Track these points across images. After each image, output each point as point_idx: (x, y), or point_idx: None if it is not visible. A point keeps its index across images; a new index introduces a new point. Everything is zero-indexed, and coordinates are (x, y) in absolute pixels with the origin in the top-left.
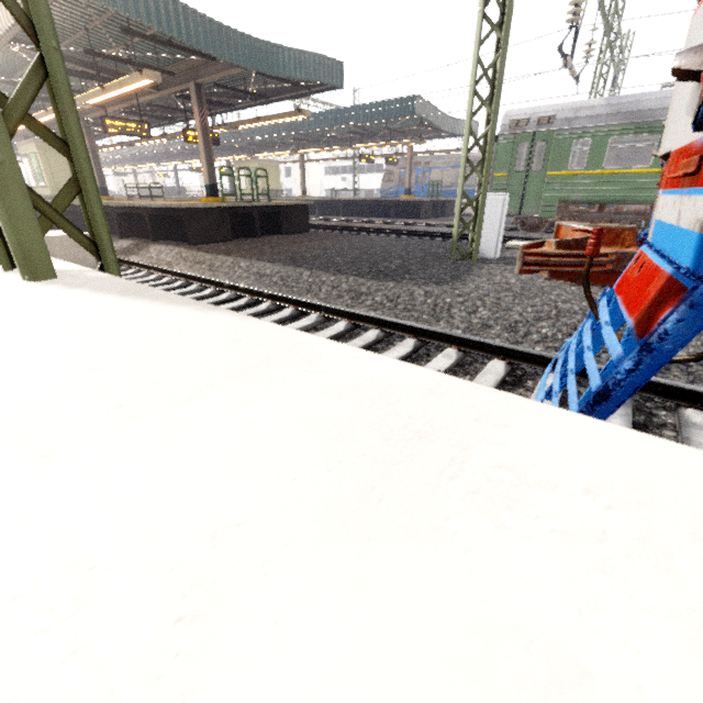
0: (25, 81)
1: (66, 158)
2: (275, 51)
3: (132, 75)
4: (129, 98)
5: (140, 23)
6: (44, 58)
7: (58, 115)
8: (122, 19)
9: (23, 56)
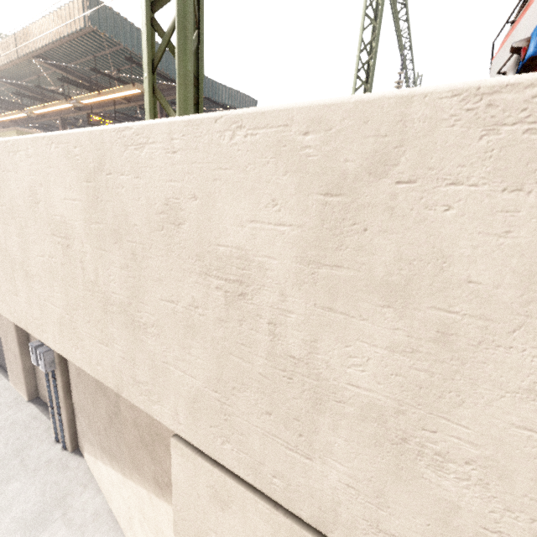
0: (194, 41)
1: (194, 85)
2: (217, 86)
3: (126, 86)
4: (104, 106)
5: (134, 57)
6: (199, 33)
7: (195, 63)
8: (122, 53)
9: (39, 67)
